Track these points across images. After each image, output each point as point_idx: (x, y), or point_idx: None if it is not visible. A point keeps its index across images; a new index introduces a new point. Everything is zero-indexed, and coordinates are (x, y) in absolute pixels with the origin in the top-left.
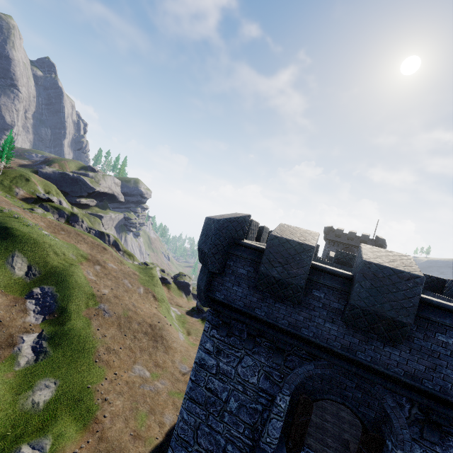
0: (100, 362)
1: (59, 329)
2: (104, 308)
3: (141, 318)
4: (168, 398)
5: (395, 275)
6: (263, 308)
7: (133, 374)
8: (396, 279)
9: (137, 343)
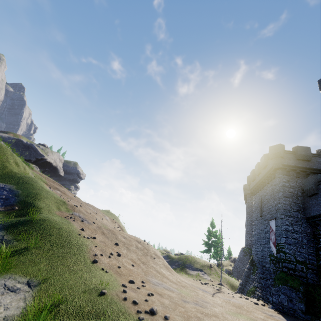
0: (100, 263)
1: (25, 218)
2: (79, 215)
3: (124, 234)
4: (236, 319)
5: None
6: None
7: (156, 287)
8: None
9: (134, 255)
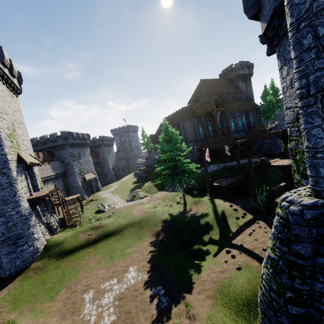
0: None
1: None
2: None
3: None
4: None
5: (42, 137)
6: (35, 149)
7: None
8: (42, 137)
9: None
